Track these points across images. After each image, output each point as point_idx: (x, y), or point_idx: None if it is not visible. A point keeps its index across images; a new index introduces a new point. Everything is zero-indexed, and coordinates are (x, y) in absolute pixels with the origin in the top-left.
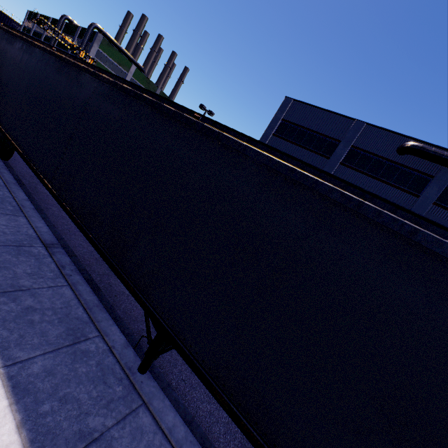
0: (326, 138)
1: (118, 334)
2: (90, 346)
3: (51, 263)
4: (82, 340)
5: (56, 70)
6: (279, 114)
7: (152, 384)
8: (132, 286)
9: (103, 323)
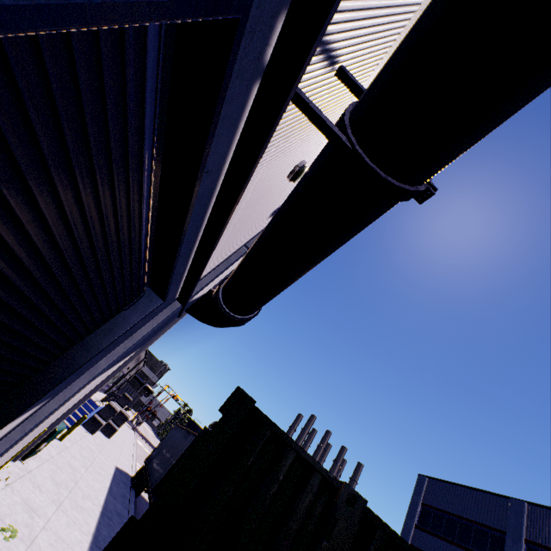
0: (484, 528)
1: None
2: None
3: None
4: None
5: (184, 436)
6: (416, 496)
7: None
8: None
9: None
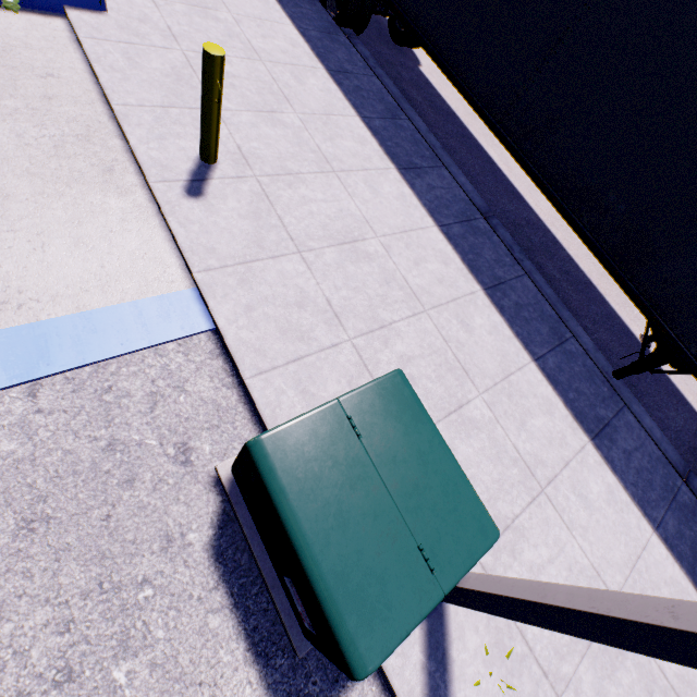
0: None
1: (585, 336)
2: (571, 348)
3: (500, 243)
4: (563, 341)
5: None
6: None
7: (626, 390)
8: (646, 304)
9: (570, 323)
